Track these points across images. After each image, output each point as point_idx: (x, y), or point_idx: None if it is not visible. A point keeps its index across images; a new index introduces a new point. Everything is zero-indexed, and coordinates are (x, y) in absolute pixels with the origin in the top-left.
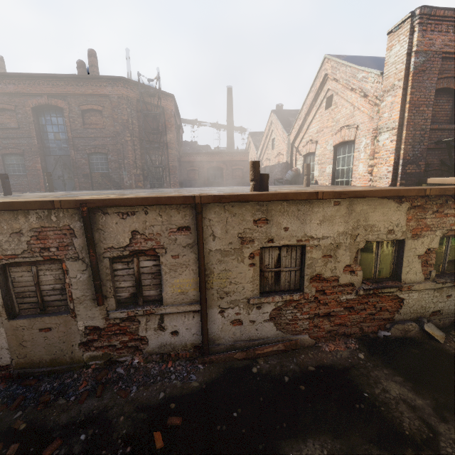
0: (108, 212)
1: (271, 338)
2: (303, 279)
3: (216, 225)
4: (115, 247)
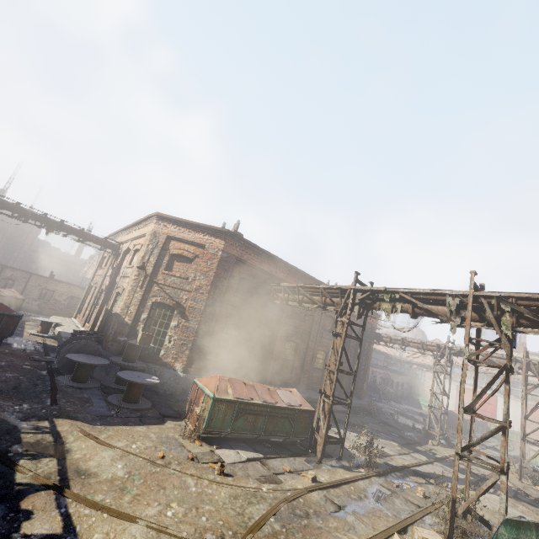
0: (9, 269)
1: (36, 310)
2: (51, 299)
3: (34, 280)
4: (6, 276)
